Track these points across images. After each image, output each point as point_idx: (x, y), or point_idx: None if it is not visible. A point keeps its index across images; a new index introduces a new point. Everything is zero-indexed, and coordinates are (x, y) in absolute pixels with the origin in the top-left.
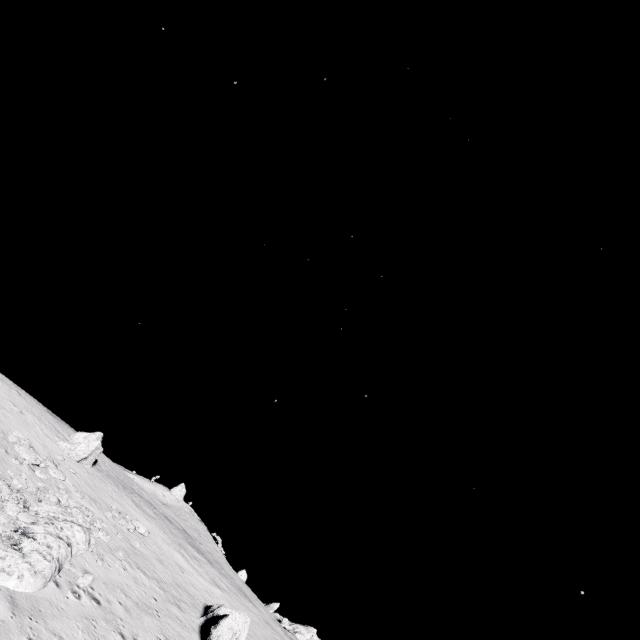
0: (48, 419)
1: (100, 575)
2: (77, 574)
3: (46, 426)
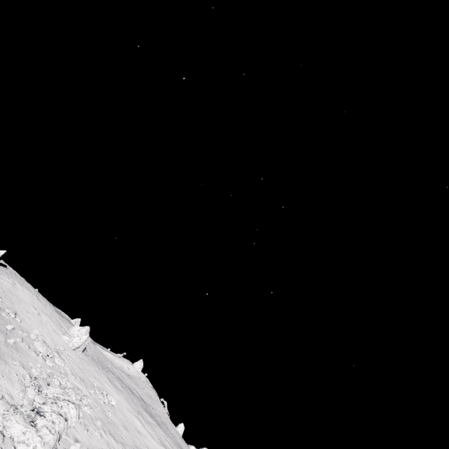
0: (55, 317)
1: (85, 442)
2: (70, 442)
3: (54, 323)
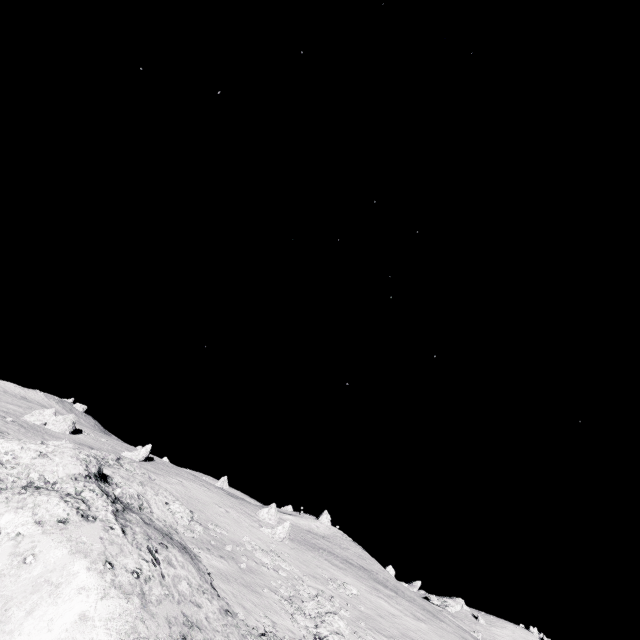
0: (236, 504)
1: None
2: None
3: (243, 515)
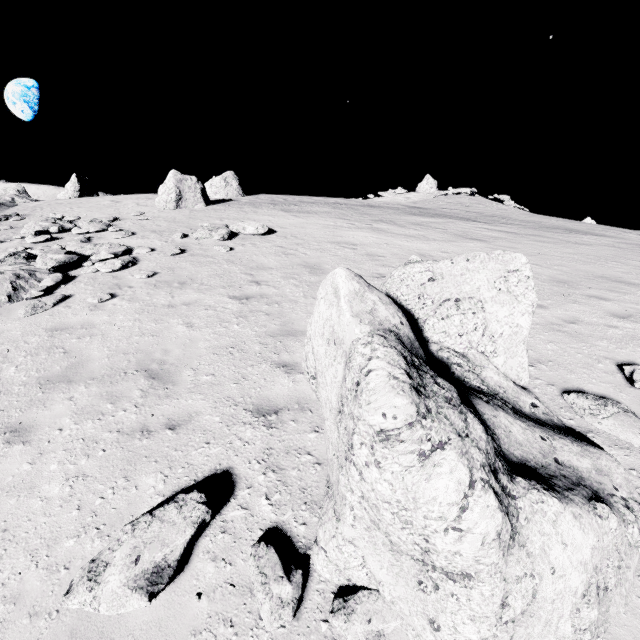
0: None
1: None
2: None
3: None
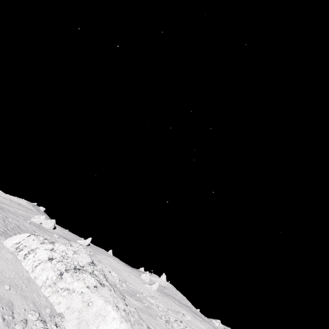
0: (130, 270)
1: None
2: None
3: (135, 276)
